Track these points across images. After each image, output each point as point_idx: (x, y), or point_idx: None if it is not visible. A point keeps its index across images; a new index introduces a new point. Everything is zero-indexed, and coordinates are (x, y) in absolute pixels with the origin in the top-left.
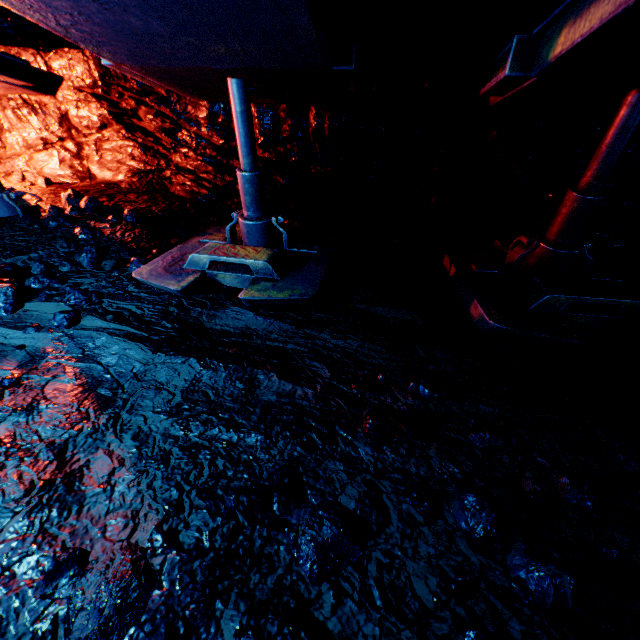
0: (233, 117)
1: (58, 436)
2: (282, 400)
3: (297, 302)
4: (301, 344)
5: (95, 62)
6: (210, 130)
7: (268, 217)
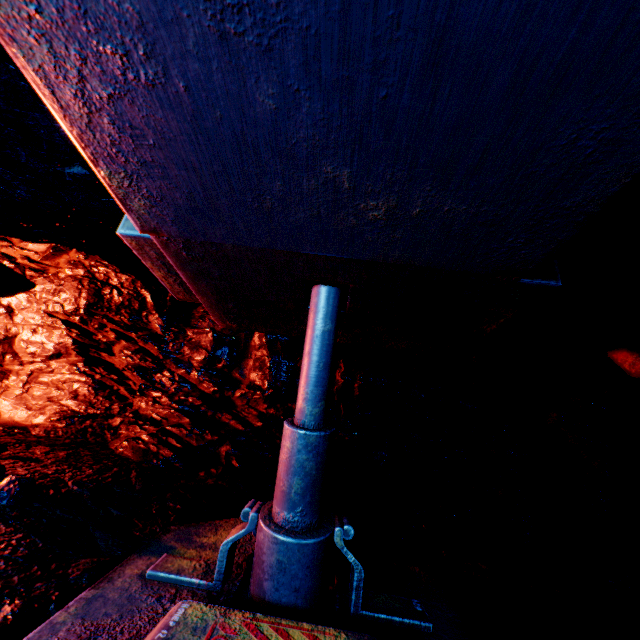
0: (306, 338)
1: None
2: None
3: None
4: None
5: (90, 291)
6: (203, 374)
7: (326, 525)
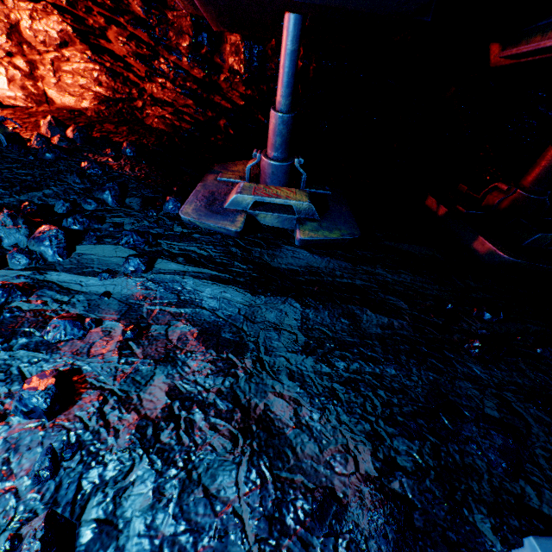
0: (281, 55)
1: (220, 384)
2: (386, 332)
3: (344, 241)
4: (366, 280)
5: None
6: (191, 61)
7: (291, 158)
